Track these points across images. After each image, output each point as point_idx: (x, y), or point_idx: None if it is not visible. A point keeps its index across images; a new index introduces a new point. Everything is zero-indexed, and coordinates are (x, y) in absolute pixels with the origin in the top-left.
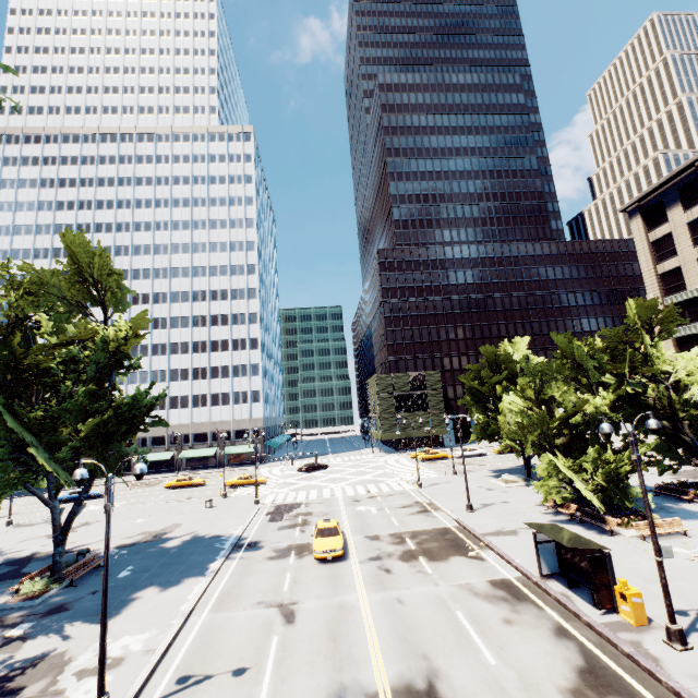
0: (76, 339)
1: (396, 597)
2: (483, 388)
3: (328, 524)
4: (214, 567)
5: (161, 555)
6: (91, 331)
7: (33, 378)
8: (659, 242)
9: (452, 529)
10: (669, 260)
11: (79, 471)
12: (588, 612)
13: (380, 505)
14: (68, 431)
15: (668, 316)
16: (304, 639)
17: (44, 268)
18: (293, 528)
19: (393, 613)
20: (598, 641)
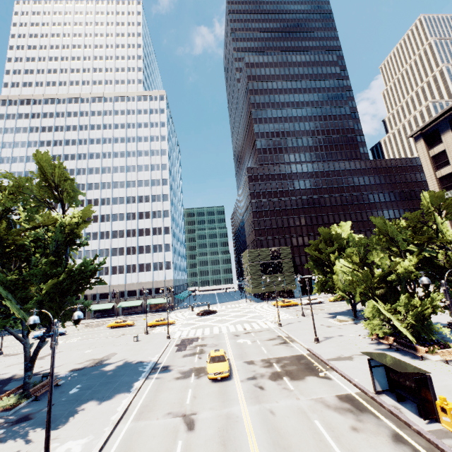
0: (42, 225)
1: (269, 408)
2: (322, 257)
3: (218, 353)
4: (137, 385)
5: (101, 376)
6: (52, 219)
7: (12, 252)
8: (436, 156)
9: (305, 356)
10: (444, 168)
11: (32, 318)
12: (416, 421)
13: (253, 338)
14: (34, 289)
15: (451, 203)
16: (201, 444)
17: (21, 177)
18: (193, 355)
19: (267, 422)
20: (428, 446)
